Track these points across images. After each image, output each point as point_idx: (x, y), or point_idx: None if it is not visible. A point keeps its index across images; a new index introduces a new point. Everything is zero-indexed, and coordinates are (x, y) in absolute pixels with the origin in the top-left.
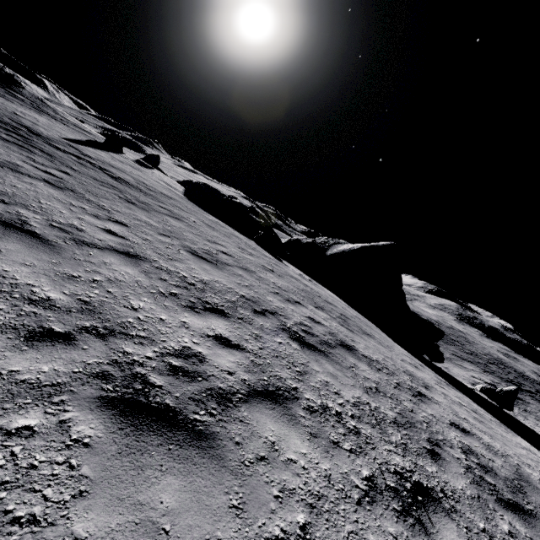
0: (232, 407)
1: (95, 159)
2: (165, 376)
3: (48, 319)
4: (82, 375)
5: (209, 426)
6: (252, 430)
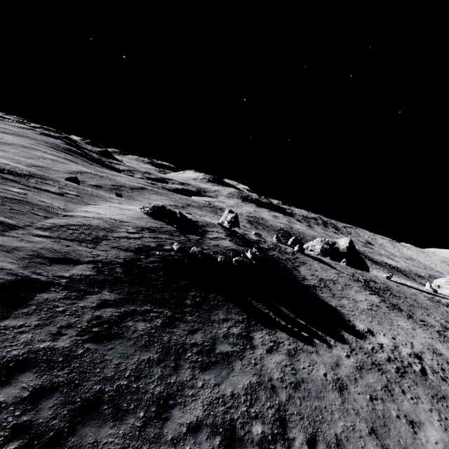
0: None
1: (355, 276)
2: None
3: None
4: None
5: None
6: None
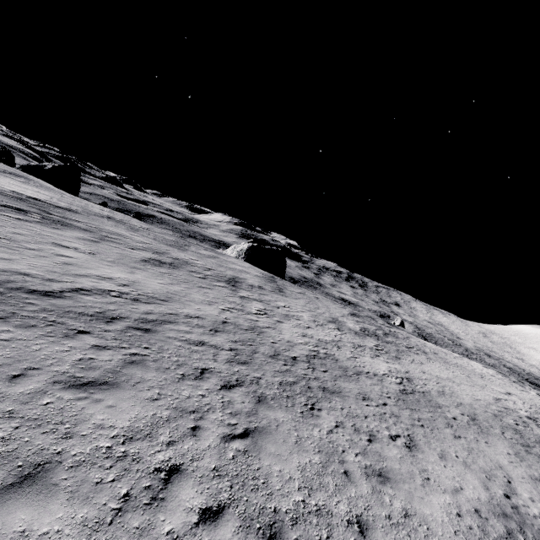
0: None
1: None
2: None
3: None
4: None
5: None
6: None
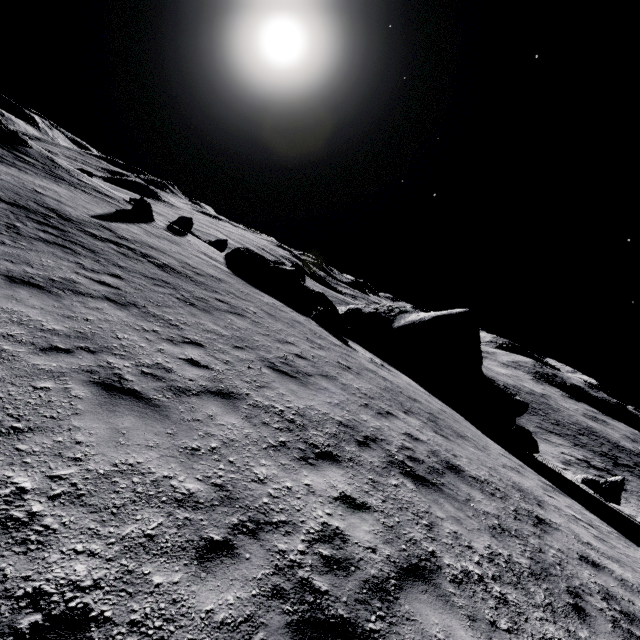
0: (393, 602)
1: (133, 242)
2: (325, 575)
3: (202, 524)
4: (261, 597)
5: (386, 636)
6: (421, 629)
